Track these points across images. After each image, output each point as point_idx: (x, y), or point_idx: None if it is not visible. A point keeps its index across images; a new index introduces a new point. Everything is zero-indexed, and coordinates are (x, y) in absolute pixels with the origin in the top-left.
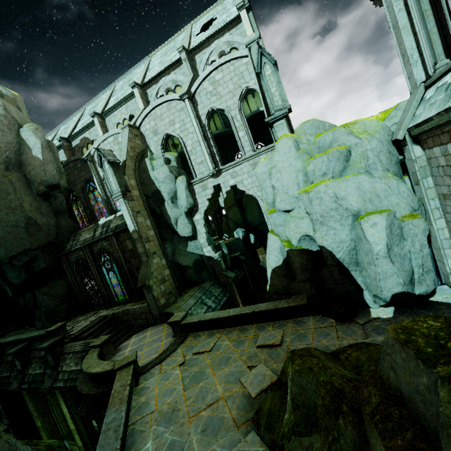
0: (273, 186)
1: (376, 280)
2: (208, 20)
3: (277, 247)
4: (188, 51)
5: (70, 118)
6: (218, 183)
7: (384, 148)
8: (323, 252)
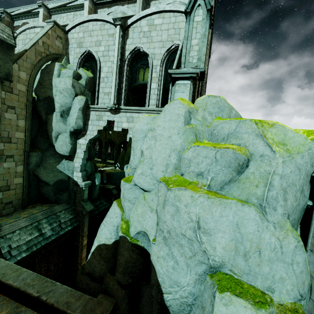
0: (142, 151)
1: None
2: None
3: (115, 223)
4: None
5: (33, 5)
6: (113, 120)
7: (299, 181)
8: (152, 273)
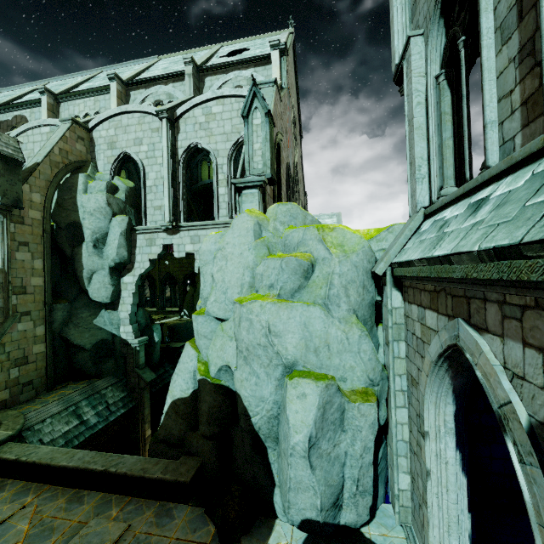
0: (213, 275)
1: (286, 486)
2: (241, 48)
3: (190, 368)
4: (198, 67)
5: (23, 85)
6: (171, 243)
7: (358, 278)
8: (238, 404)
